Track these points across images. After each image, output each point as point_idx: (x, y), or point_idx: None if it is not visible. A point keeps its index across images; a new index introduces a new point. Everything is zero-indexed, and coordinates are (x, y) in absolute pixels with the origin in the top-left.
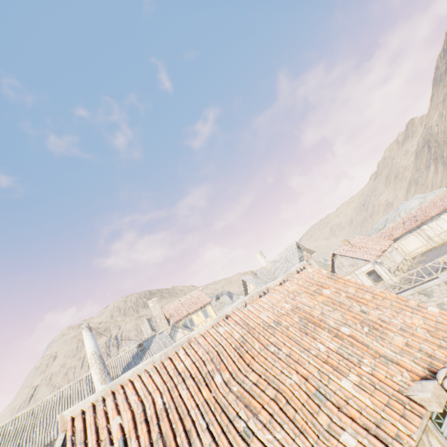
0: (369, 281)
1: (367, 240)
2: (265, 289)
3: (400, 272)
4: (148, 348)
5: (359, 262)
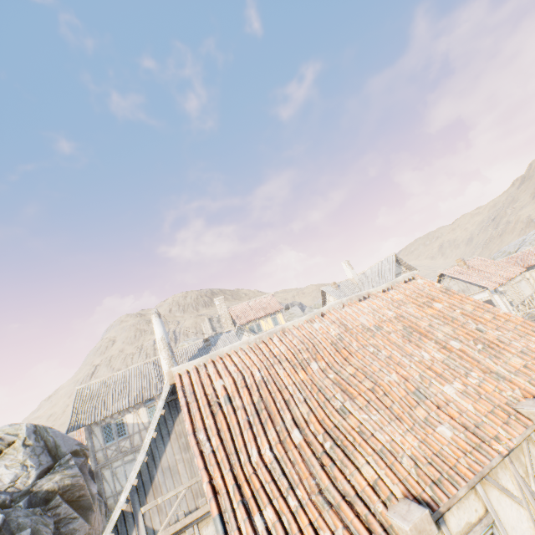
0: None
1: (489, 263)
2: (366, 294)
3: (525, 307)
4: (214, 345)
5: (473, 288)
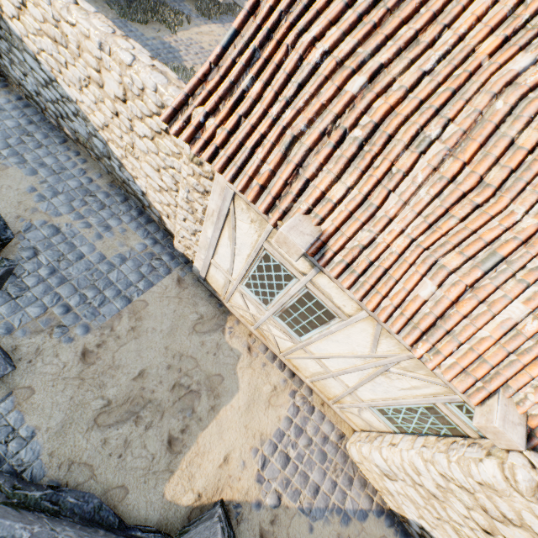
0: None
1: None
2: None
3: None
4: None
5: None
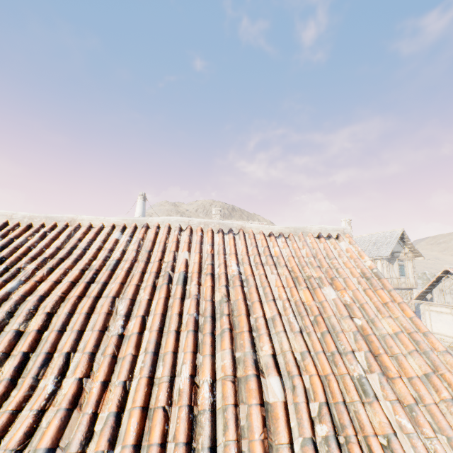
0: None
1: None
2: (237, 227)
3: None
4: None
5: None
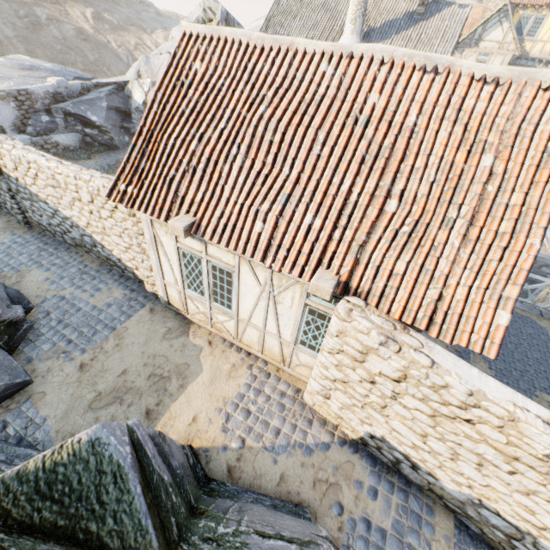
0: None
1: None
2: (444, 65)
3: None
4: (426, 19)
5: None
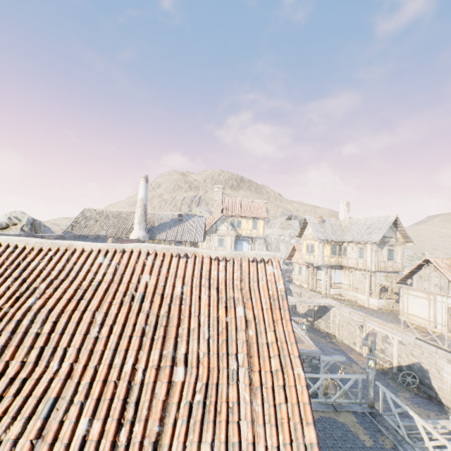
0: (444, 317)
1: None
2: (191, 252)
3: None
4: (184, 222)
5: None
